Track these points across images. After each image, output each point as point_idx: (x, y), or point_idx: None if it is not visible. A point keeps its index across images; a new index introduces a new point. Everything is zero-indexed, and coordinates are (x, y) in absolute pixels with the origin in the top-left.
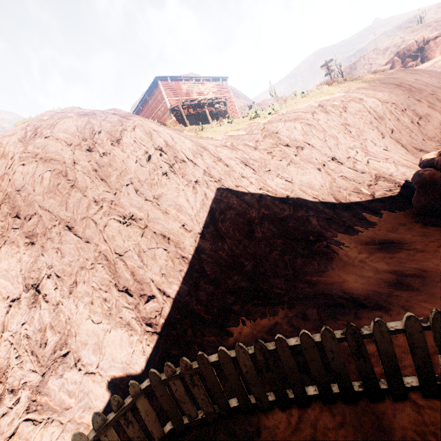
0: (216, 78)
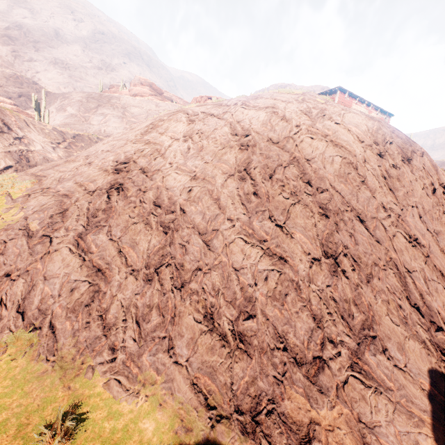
0: (382, 111)
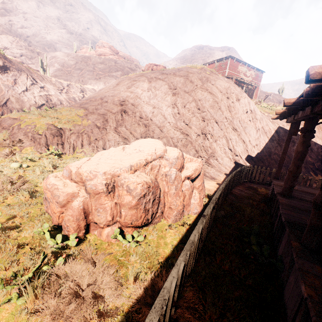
0: (258, 70)
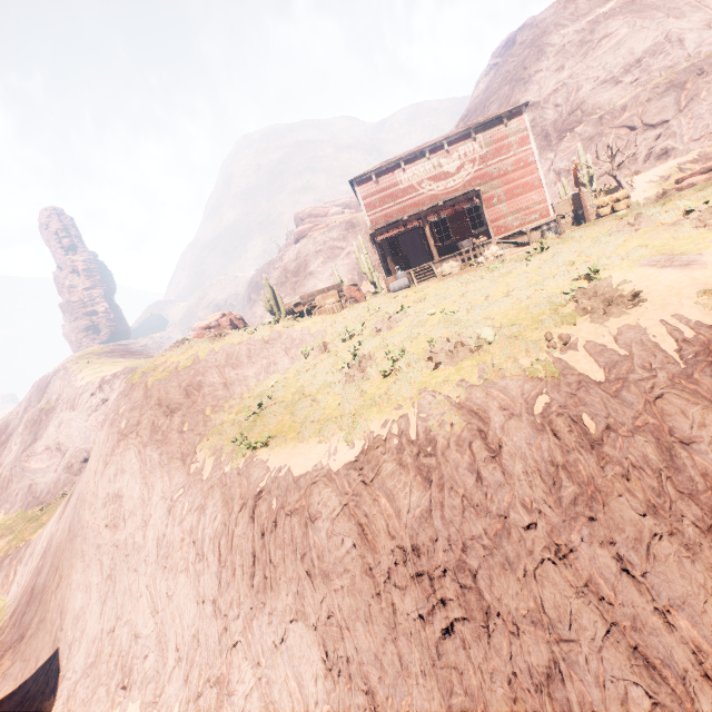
0: (488, 122)
